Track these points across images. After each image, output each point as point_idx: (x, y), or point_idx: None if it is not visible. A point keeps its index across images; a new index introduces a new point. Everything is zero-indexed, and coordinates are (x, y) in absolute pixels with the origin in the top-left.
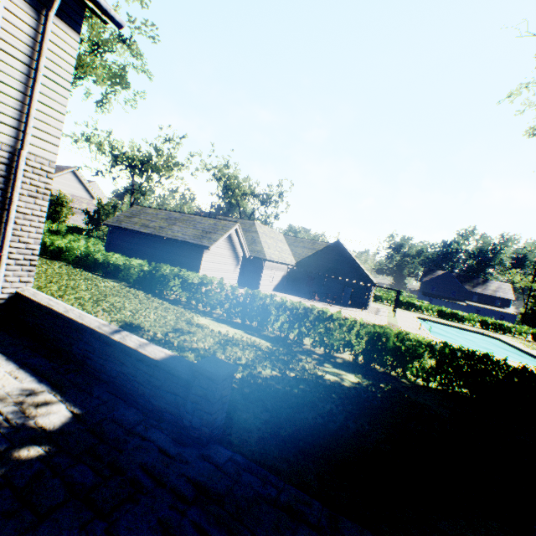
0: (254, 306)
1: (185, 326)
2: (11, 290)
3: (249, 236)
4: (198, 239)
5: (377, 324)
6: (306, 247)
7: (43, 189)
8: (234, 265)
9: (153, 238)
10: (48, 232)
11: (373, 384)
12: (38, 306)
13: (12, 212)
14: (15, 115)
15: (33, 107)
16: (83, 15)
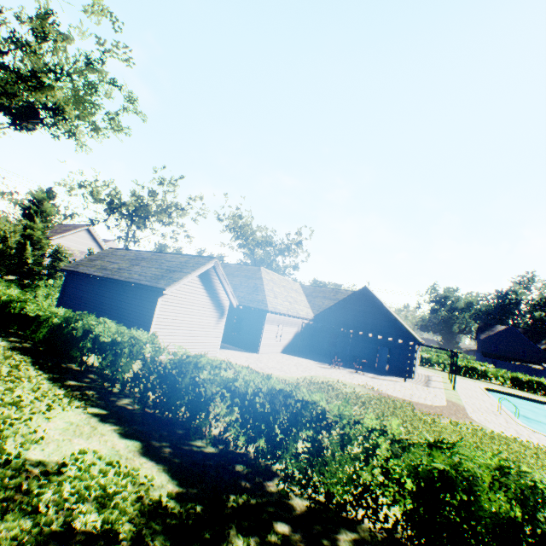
0: (182, 386)
1: None
2: None
3: (252, 283)
4: (155, 279)
5: (430, 405)
6: (326, 297)
7: None
8: (216, 316)
9: (106, 282)
10: (15, 284)
11: None
12: None
13: None
14: None
15: None
16: None
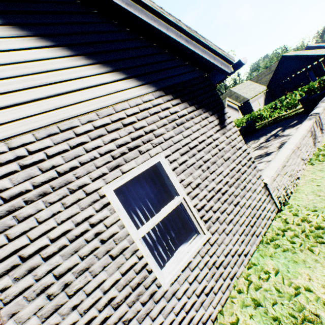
0: (254, 118)
1: None
2: None
3: (233, 97)
4: None
5: None
6: (266, 75)
7: None
8: (237, 113)
9: None
10: None
11: None
12: None
13: None
14: None
15: None
16: None
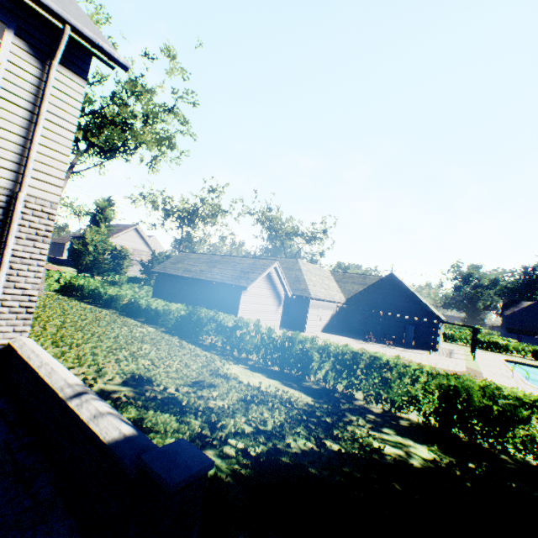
0: (292, 351)
1: (208, 377)
2: (3, 341)
3: (293, 274)
4: (235, 279)
5: (452, 370)
6: (355, 282)
7: (43, 231)
8: (276, 305)
9: (194, 281)
10: (108, 282)
11: (456, 464)
12: (20, 359)
13: (5, 256)
14: (15, 159)
15: (33, 150)
16: (90, 63)
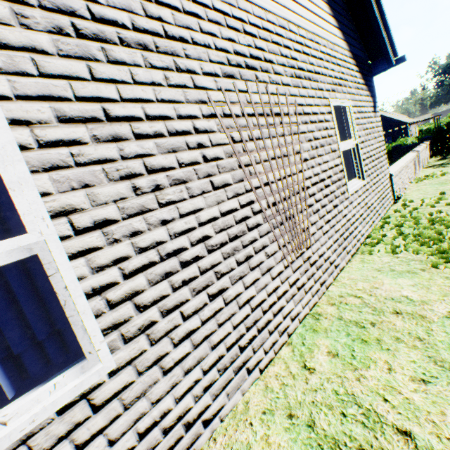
0: None
1: None
2: None
3: None
4: None
5: None
6: None
7: None
8: None
9: None
10: None
11: None
12: None
13: None
14: None
15: None
16: None
